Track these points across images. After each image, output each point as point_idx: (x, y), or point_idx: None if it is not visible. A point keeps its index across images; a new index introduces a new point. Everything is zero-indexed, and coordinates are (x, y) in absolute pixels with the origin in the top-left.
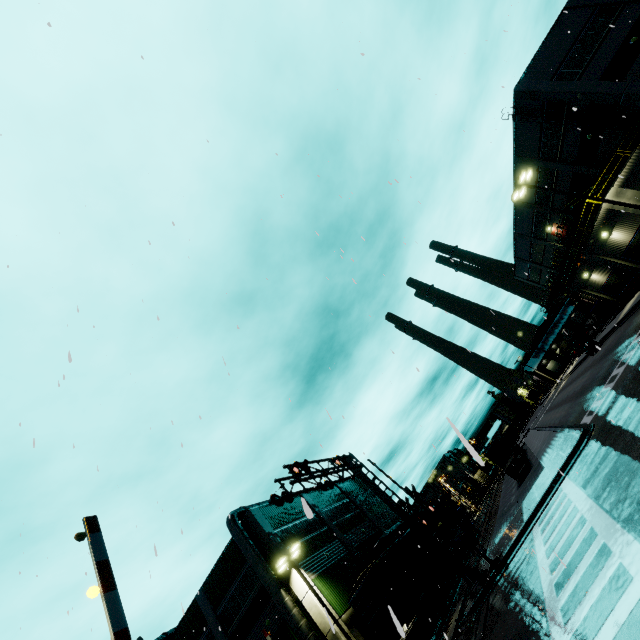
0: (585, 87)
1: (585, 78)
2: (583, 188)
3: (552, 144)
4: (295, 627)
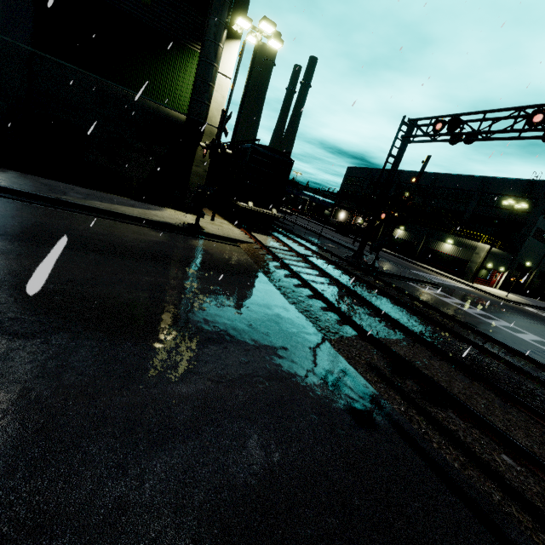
0: (538, 221)
1: (541, 220)
2: (448, 216)
3: (494, 201)
4: (208, 78)
